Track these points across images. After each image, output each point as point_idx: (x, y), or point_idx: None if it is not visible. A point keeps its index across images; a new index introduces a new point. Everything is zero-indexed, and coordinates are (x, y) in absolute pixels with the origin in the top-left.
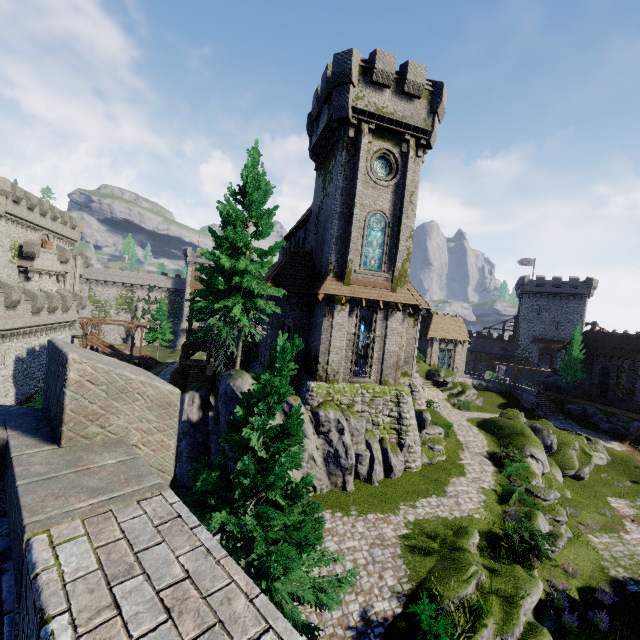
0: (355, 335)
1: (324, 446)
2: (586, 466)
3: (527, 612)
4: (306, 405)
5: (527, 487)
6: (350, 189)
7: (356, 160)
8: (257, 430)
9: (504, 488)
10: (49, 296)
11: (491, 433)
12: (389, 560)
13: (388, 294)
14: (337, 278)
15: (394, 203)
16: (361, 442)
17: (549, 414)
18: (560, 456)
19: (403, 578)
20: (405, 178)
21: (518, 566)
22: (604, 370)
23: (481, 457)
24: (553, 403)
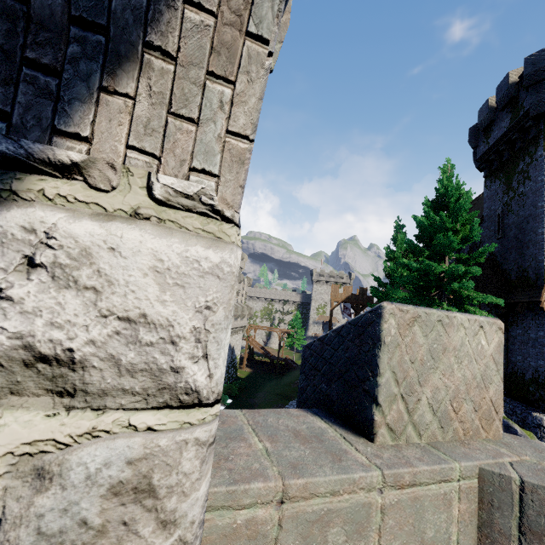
0: None
1: None
2: None
3: None
4: None
5: None
6: None
7: None
8: None
9: None
10: (236, 307)
11: None
12: None
13: None
14: None
15: None
16: None
17: None
18: None
19: None
20: None
21: None
22: None
23: None
24: None
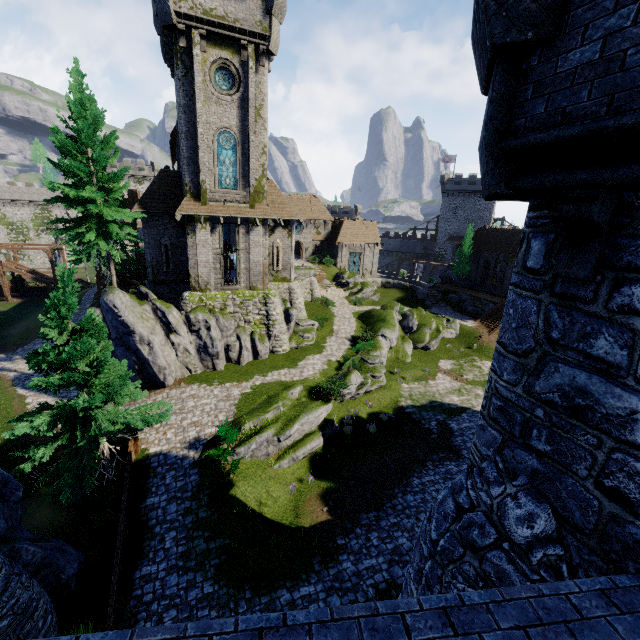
0: (220, 250)
1: (196, 341)
2: (434, 340)
3: (304, 424)
4: (182, 311)
5: (362, 357)
6: (193, 106)
7: (193, 73)
8: (56, 327)
9: (345, 359)
10: None
11: (364, 321)
12: (227, 407)
13: (246, 211)
14: (195, 198)
15: (241, 119)
16: (232, 336)
17: (435, 303)
18: (417, 334)
19: (231, 415)
20: (248, 91)
21: (317, 402)
22: (487, 263)
23: (344, 340)
24: (441, 294)
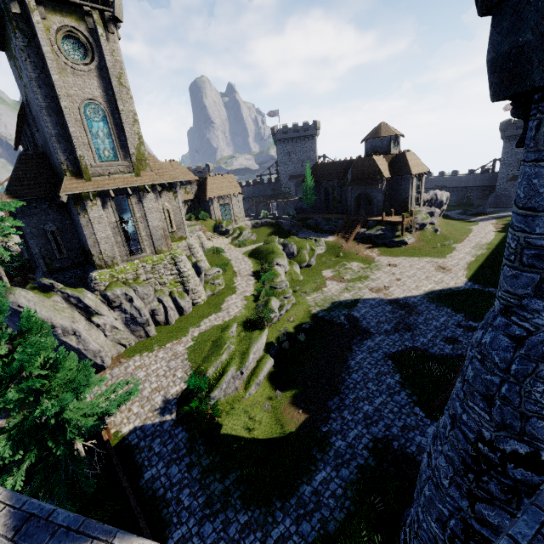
0: (117, 223)
1: (121, 315)
2: (312, 257)
3: (256, 352)
4: (95, 292)
5: (270, 285)
6: (47, 79)
7: (38, 42)
8: None
9: (258, 291)
10: None
11: (256, 258)
12: (180, 364)
13: (134, 180)
14: (76, 176)
15: (104, 89)
16: (154, 301)
17: (299, 230)
18: (299, 257)
19: (188, 369)
20: (104, 60)
21: (256, 332)
22: (326, 190)
23: (248, 277)
24: (301, 222)
